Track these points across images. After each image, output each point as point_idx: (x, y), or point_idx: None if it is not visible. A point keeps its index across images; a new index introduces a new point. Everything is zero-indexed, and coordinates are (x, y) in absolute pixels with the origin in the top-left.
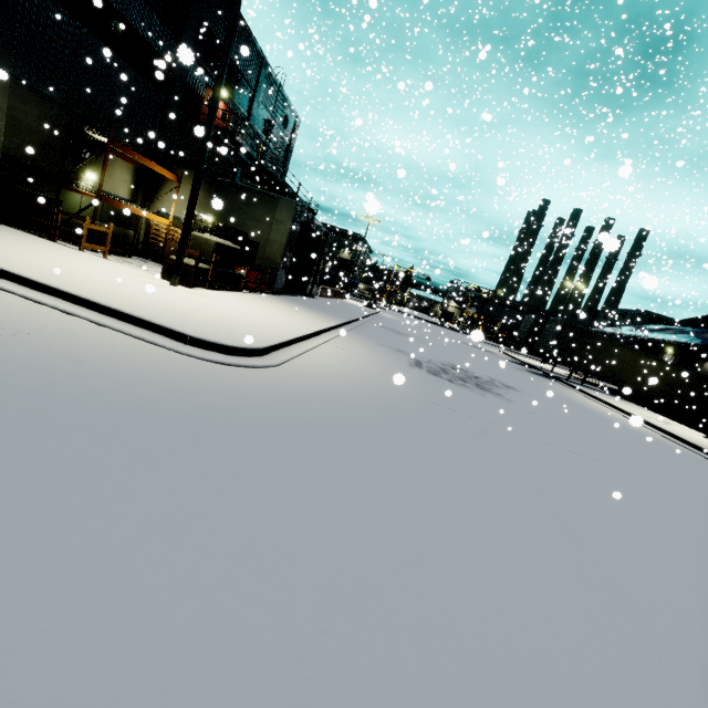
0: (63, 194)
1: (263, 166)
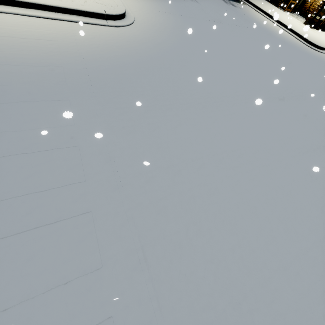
0: None
1: None
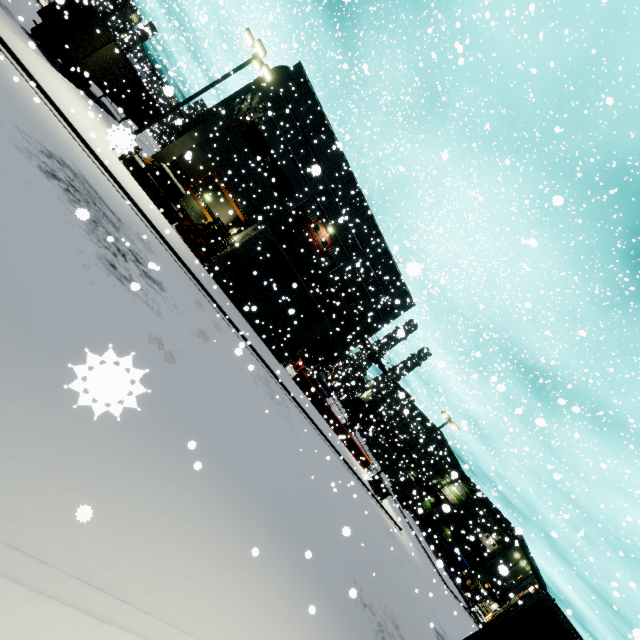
0: (191, 196)
1: (320, 264)
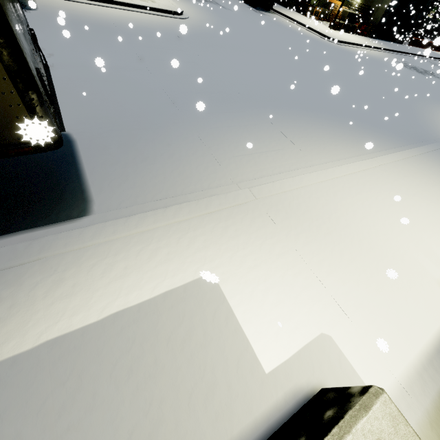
0: None
1: None
